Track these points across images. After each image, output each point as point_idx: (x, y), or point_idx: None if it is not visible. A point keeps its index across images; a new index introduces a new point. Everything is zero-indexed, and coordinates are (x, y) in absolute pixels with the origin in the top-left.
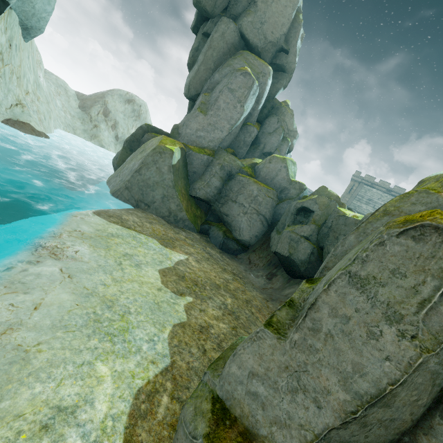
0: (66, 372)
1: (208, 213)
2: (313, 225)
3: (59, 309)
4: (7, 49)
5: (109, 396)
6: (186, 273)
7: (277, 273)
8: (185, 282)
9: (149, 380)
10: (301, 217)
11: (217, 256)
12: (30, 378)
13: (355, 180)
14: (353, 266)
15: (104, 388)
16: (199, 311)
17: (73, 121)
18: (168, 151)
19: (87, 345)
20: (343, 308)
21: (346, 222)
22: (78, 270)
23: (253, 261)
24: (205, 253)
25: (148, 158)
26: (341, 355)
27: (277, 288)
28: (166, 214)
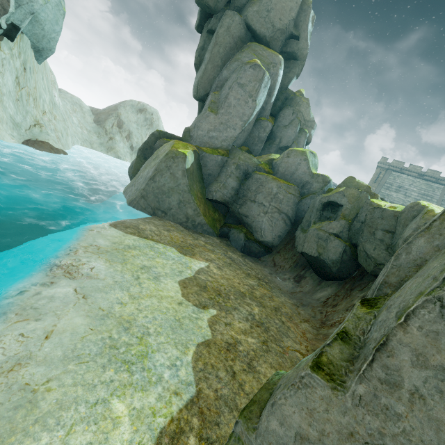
0: (77, 415)
1: (226, 215)
2: (343, 220)
3: (71, 336)
4: (22, 73)
5: (126, 443)
6: (208, 282)
7: (306, 274)
8: (208, 292)
9: (172, 417)
10: (328, 213)
11: (239, 260)
12: (36, 426)
13: (381, 167)
14: (444, 290)
15: (121, 433)
16: (224, 325)
17: (90, 136)
18: (181, 155)
19: (102, 378)
20: (437, 355)
21: (383, 215)
22: (93, 289)
23: (278, 263)
24: (227, 258)
25: (161, 164)
26: (443, 430)
27: (307, 291)
28: (183, 220)
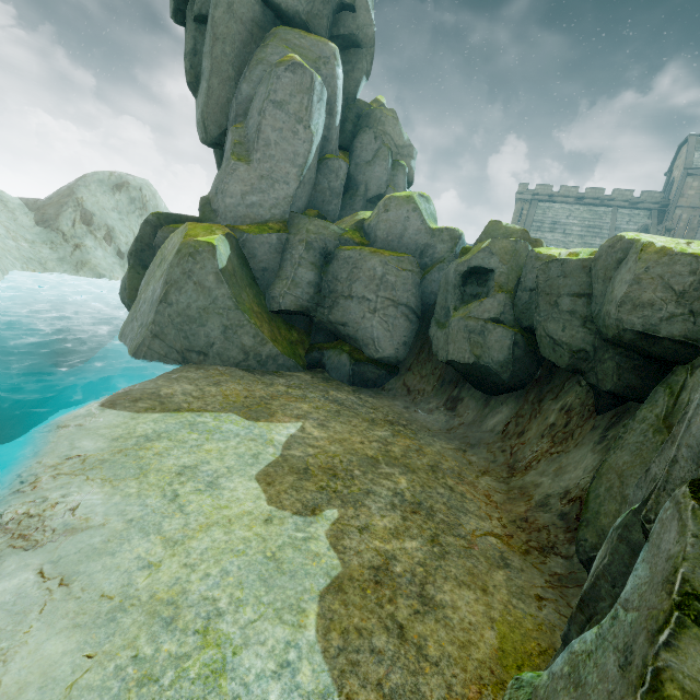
0: None
1: (310, 331)
2: (501, 294)
3: (42, 696)
4: None
5: None
6: (309, 458)
7: (462, 394)
8: (313, 478)
9: None
10: (473, 287)
11: (352, 400)
12: None
13: (522, 199)
14: None
15: None
16: (358, 532)
17: (35, 250)
18: (204, 247)
19: None
20: None
21: (565, 270)
22: (82, 557)
23: (414, 387)
24: (330, 403)
25: (173, 271)
26: None
27: (471, 421)
28: (240, 357)
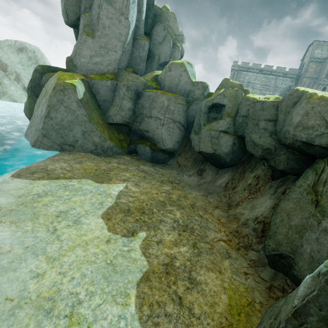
0: None
1: (130, 134)
2: (228, 118)
3: None
4: None
5: None
6: (130, 203)
7: (205, 167)
8: (132, 215)
9: None
10: (214, 114)
11: (151, 170)
12: None
13: (234, 69)
14: None
15: None
16: (156, 244)
17: None
18: (69, 86)
19: None
20: None
21: (263, 107)
22: None
23: (182, 163)
24: (140, 172)
25: (52, 99)
26: None
27: (209, 181)
28: (92, 148)
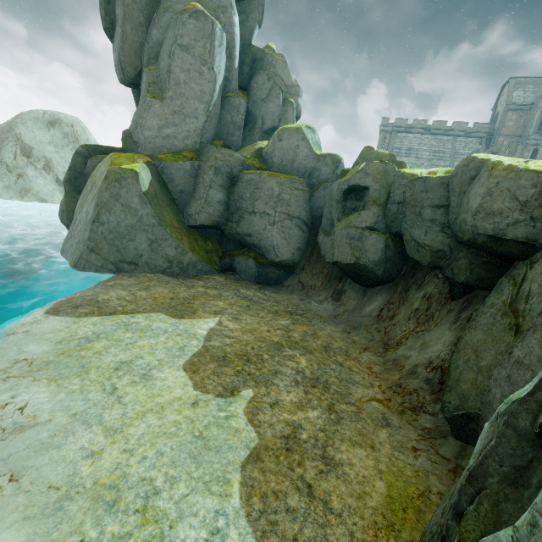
0: None
1: (222, 241)
2: (375, 207)
3: None
4: None
5: None
6: (226, 347)
7: (345, 287)
8: (231, 364)
9: None
10: (352, 202)
11: (258, 296)
12: None
13: (384, 130)
14: None
15: None
16: (270, 407)
17: None
18: (128, 173)
19: None
20: None
21: (427, 186)
22: (31, 452)
23: (307, 283)
24: (241, 300)
25: (102, 194)
26: None
27: (352, 309)
28: (165, 265)
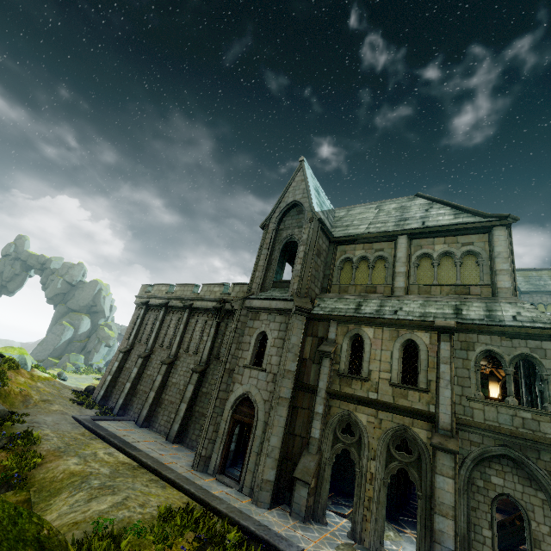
0: None
1: None
2: None
3: None
4: None
5: None
6: None
7: None
8: None
9: None
10: None
11: None
12: None
13: None
14: None
15: None
16: None
17: None
18: None
19: None
20: None
21: None
22: None
23: None
24: None
25: None
26: None
27: None
28: None
